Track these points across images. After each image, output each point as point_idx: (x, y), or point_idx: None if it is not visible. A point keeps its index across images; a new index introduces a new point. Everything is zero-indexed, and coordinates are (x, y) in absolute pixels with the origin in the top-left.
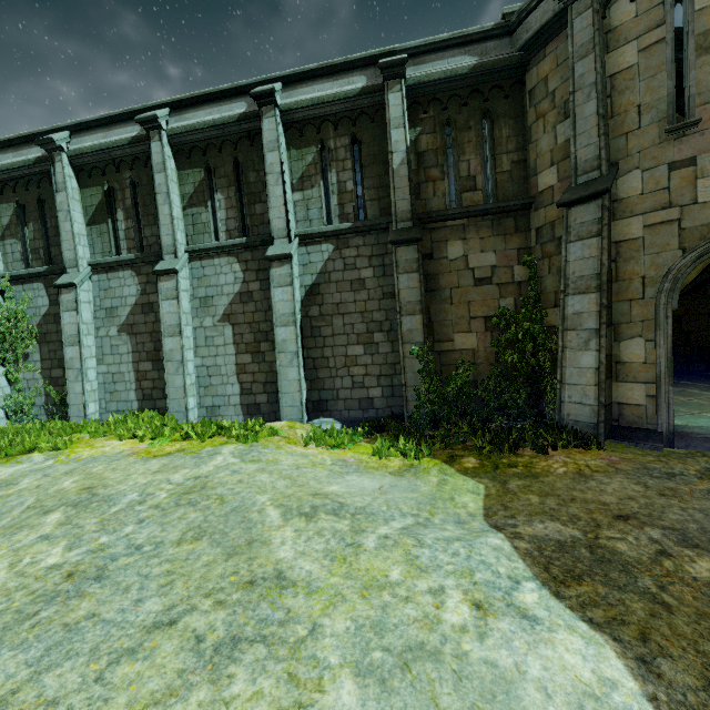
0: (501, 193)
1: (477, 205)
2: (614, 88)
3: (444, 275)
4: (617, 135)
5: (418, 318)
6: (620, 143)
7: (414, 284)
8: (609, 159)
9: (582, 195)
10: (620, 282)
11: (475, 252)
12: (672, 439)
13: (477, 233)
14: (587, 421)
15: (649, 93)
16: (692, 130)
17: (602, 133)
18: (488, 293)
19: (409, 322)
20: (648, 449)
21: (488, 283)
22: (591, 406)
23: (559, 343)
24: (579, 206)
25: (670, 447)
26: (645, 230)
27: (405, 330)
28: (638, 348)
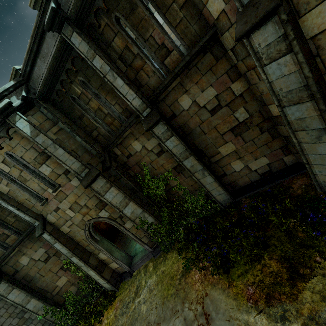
0: (22, 228)
1: (15, 242)
2: (12, 196)
3: (30, 271)
4: (31, 207)
5: (33, 300)
6: (35, 209)
7: (17, 293)
8: (37, 214)
9: (39, 235)
10: (80, 242)
11: (33, 254)
12: (132, 270)
13: (27, 248)
14: (110, 287)
15: (24, 195)
16: (48, 200)
17: (24, 214)
18: (53, 260)
19: (31, 305)
20: (129, 279)
21: (50, 258)
22: (106, 283)
23: (83, 271)
24: (43, 235)
25: (134, 272)
26: (69, 228)
27: (32, 309)
28: (103, 255)
